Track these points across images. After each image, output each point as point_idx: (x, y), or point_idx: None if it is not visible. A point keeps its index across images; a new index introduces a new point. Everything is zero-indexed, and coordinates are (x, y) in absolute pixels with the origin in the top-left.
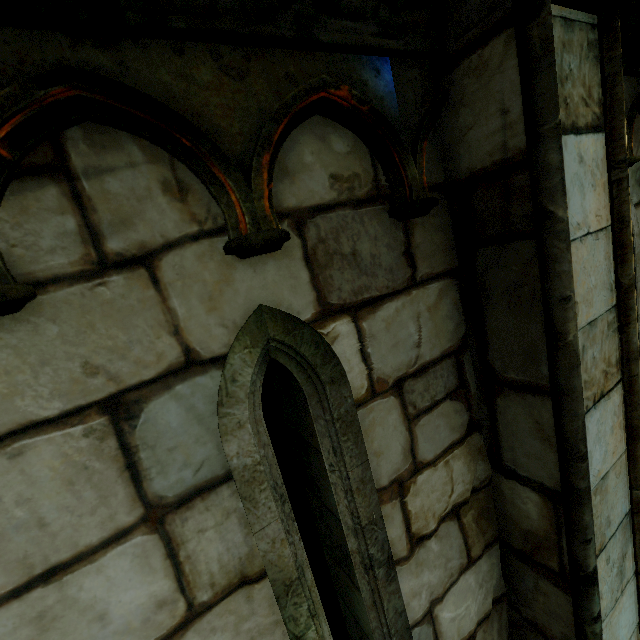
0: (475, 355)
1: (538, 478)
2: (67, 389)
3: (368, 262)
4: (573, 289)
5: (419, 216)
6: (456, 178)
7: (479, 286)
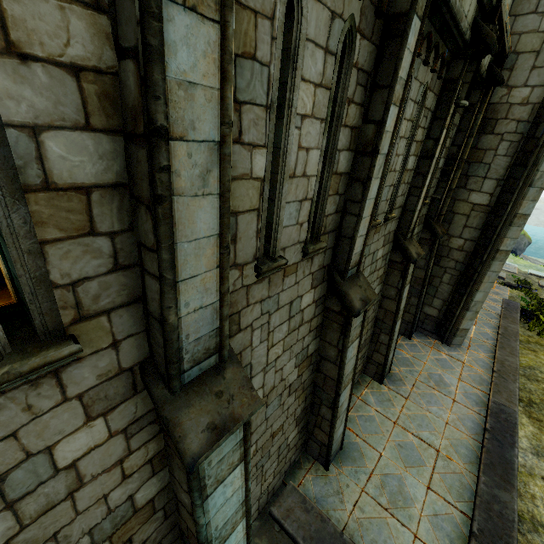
0: (372, 79)
1: (376, 119)
2: (331, 2)
3: (367, 23)
4: (403, 58)
5: (381, 17)
6: (389, 14)
7: (382, 53)
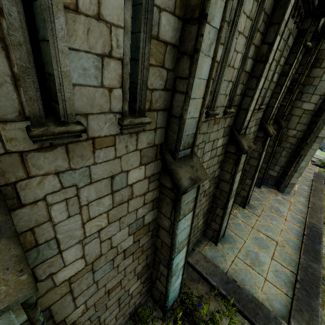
0: (269, 19)
1: (269, 42)
2: None
3: None
4: (288, 7)
5: None
6: None
7: (277, 5)
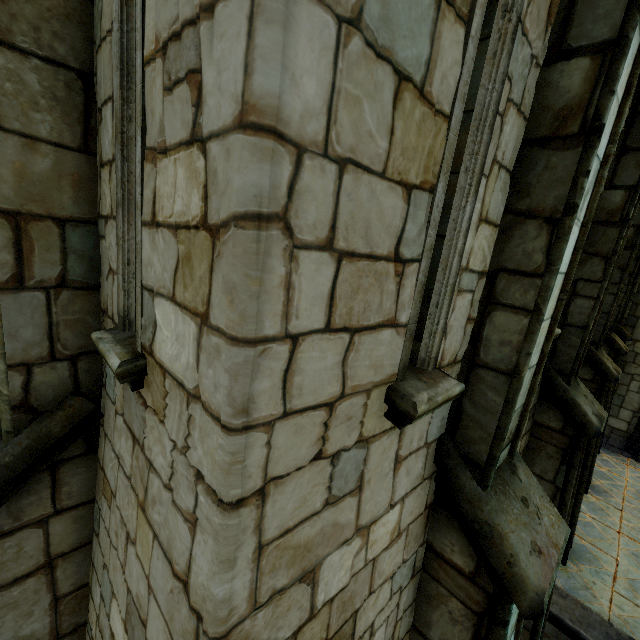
0: None
1: (635, 224)
2: None
3: None
4: None
5: None
6: None
7: None
